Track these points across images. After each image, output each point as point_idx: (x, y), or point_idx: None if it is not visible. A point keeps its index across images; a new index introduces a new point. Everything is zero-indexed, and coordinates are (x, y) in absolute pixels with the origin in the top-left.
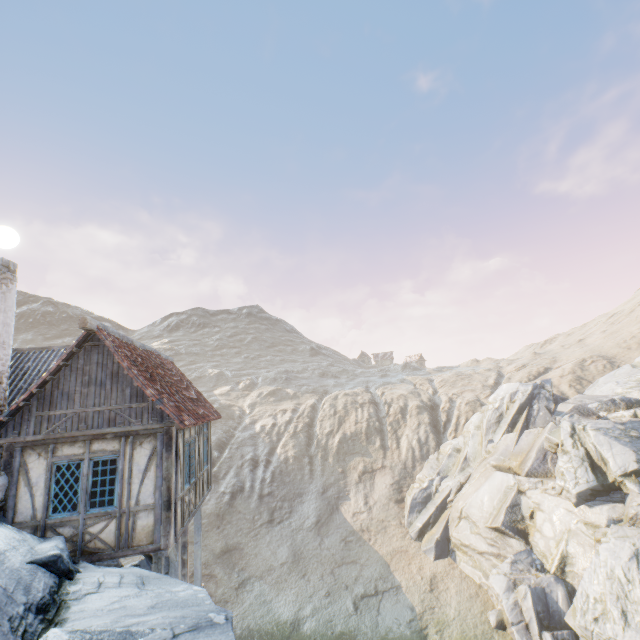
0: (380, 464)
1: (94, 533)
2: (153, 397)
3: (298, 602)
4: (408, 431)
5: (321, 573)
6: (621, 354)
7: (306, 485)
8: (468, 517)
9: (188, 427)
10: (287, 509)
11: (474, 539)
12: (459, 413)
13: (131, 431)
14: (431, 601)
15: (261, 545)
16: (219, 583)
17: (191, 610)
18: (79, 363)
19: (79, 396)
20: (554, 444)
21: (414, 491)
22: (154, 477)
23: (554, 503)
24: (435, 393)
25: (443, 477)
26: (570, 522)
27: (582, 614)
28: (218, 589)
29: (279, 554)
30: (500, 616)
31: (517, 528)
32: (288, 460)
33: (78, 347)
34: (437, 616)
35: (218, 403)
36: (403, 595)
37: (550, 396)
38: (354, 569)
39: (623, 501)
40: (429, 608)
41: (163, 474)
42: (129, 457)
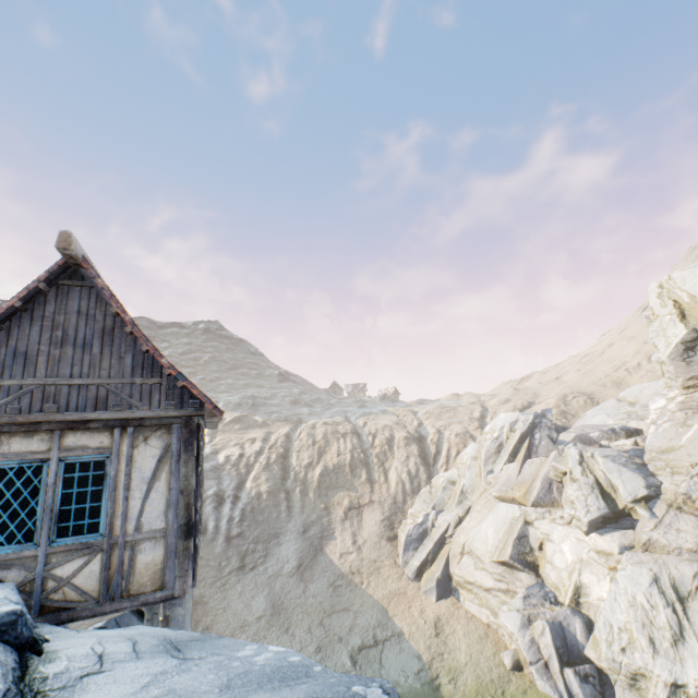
0: (368, 499)
1: (63, 577)
2: (172, 369)
3: None
4: (397, 463)
5: (308, 625)
6: (598, 391)
7: (283, 524)
8: (472, 552)
9: (202, 426)
10: (261, 552)
11: (479, 575)
12: (449, 445)
13: (131, 419)
14: (439, 647)
15: (231, 597)
16: None
17: (311, 685)
18: (46, 309)
19: (45, 360)
20: (561, 473)
21: (408, 527)
22: (165, 489)
23: (564, 533)
24: (420, 425)
25: (439, 511)
26: (582, 551)
27: (608, 645)
28: None
29: (254, 606)
30: (516, 656)
31: (526, 561)
32: (261, 495)
33: (47, 284)
34: (448, 663)
35: None
36: (407, 643)
37: (552, 425)
38: (347, 617)
39: (633, 527)
40: (438, 655)
41: (180, 485)
42: (126, 458)
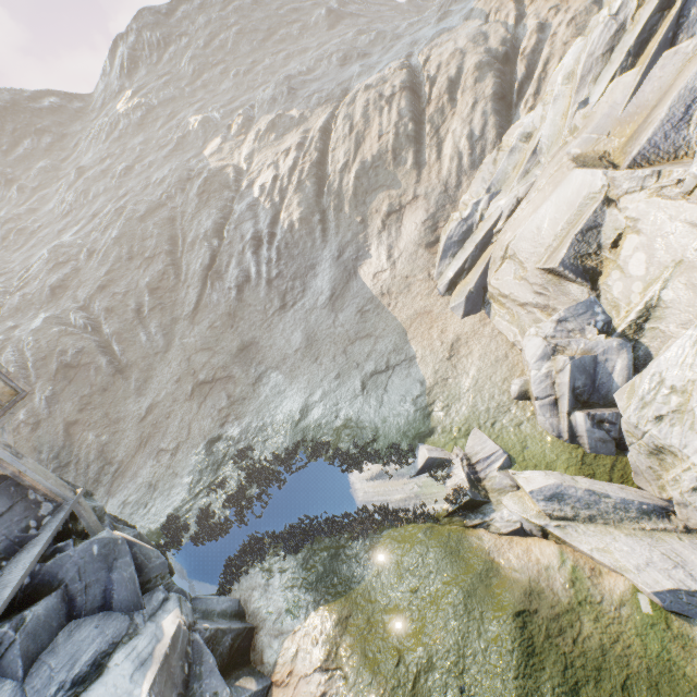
0: (411, 195)
1: None
2: None
3: (309, 389)
4: (456, 124)
5: (333, 354)
6: None
7: (318, 253)
8: (514, 257)
9: None
10: (299, 289)
11: (517, 287)
12: (550, 52)
13: None
14: (446, 372)
15: (275, 336)
16: (237, 383)
17: None
18: None
19: None
20: None
21: (451, 227)
22: None
23: (669, 215)
24: (520, 21)
25: (494, 195)
26: (688, 248)
27: (638, 408)
28: (236, 389)
29: (293, 341)
30: (525, 387)
31: (584, 267)
32: (293, 227)
33: None
34: (449, 389)
35: (206, 171)
36: (416, 368)
37: None
38: (368, 344)
39: None
40: (442, 380)
41: None
42: None
